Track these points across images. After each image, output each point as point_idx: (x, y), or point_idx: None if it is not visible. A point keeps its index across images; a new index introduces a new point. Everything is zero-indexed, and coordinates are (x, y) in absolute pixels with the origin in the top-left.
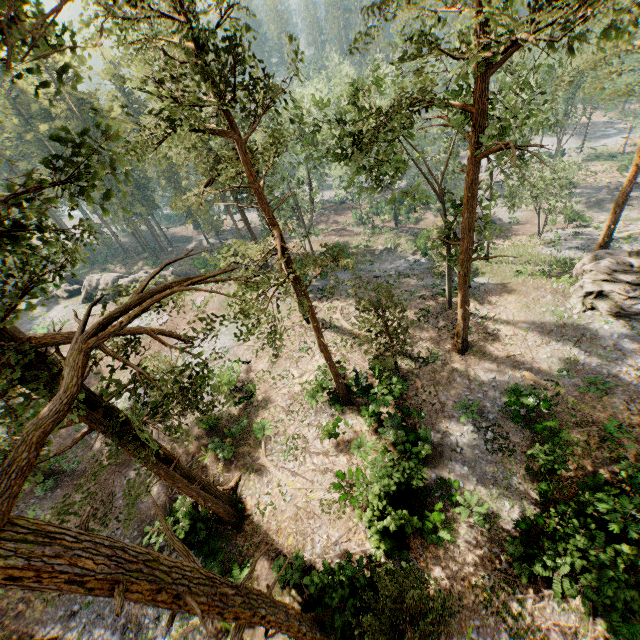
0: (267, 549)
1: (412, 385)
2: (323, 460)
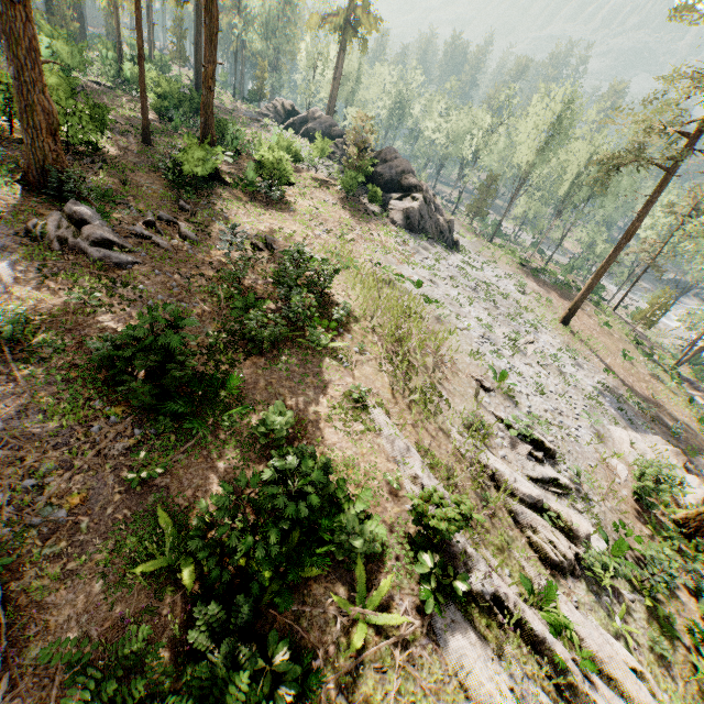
0: None
1: None
2: None
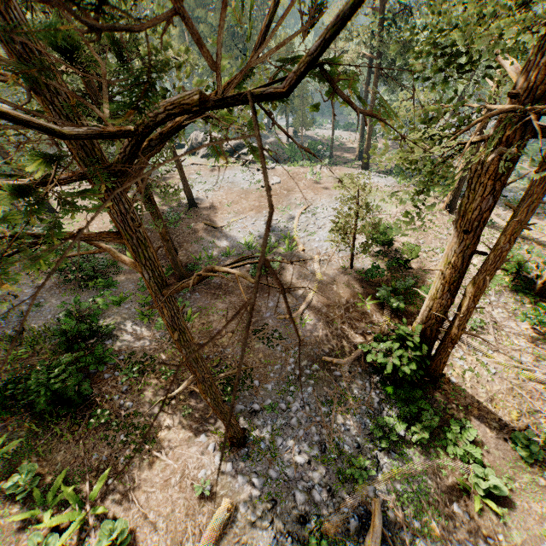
0: (482, 416)
1: None
2: (528, 342)
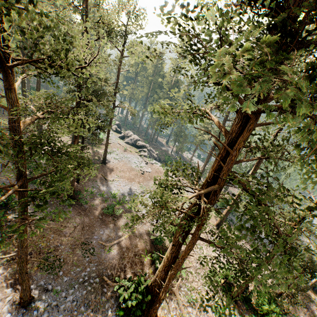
0: None
1: None
2: None
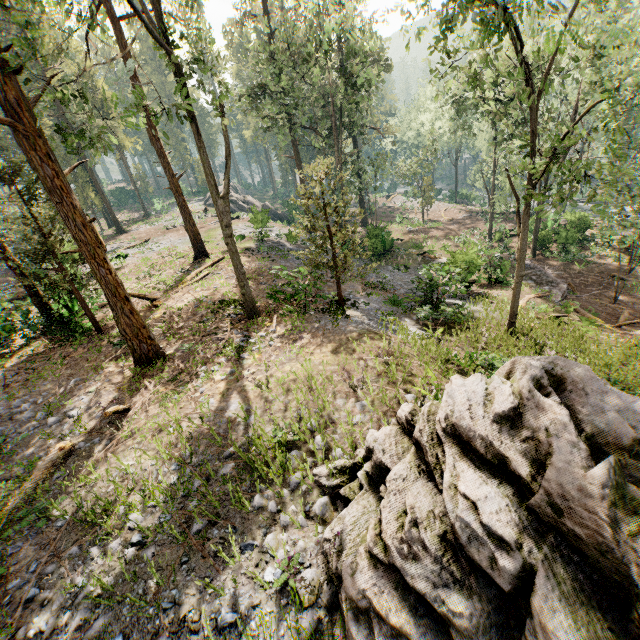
0: None
1: (74, 350)
2: None
